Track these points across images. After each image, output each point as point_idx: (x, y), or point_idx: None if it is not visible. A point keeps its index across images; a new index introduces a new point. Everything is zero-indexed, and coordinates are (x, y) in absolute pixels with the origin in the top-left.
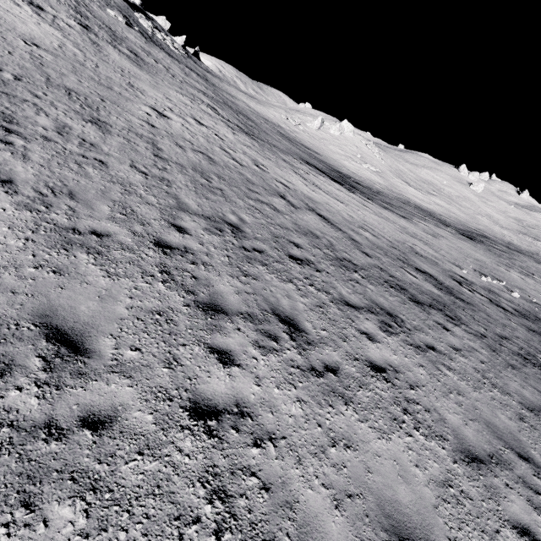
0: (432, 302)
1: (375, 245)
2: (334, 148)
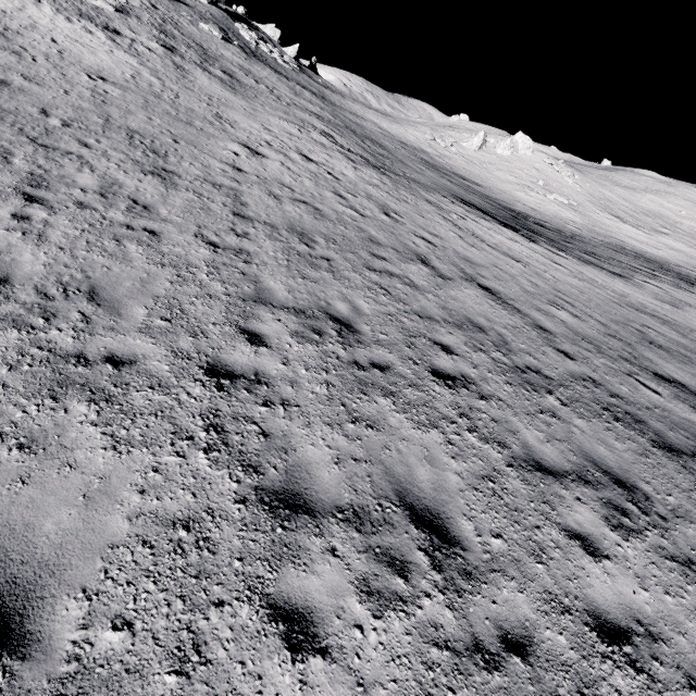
0: (695, 445)
1: (579, 334)
2: (502, 174)
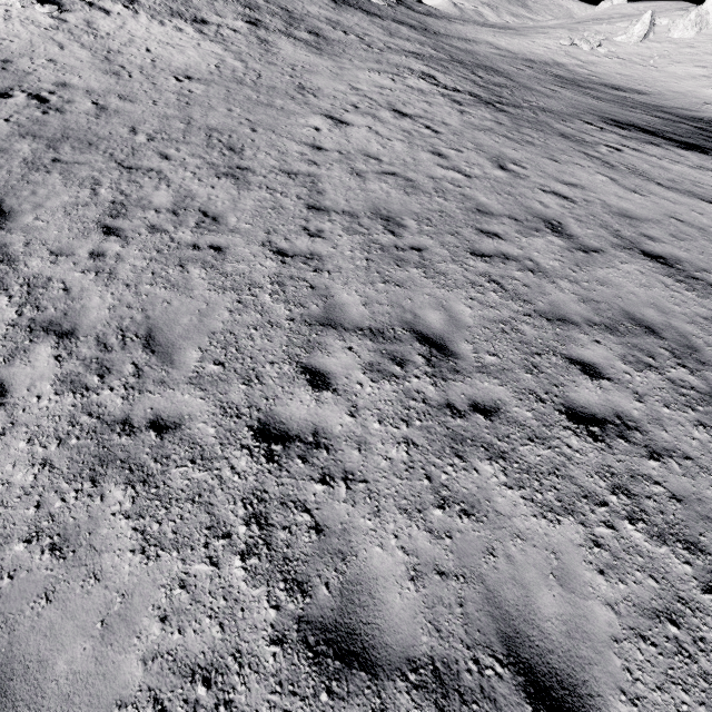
0: None
1: None
2: (681, 68)
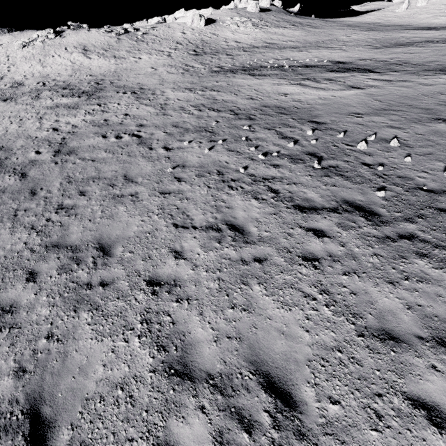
0: None
1: (445, 37)
2: (422, 16)
